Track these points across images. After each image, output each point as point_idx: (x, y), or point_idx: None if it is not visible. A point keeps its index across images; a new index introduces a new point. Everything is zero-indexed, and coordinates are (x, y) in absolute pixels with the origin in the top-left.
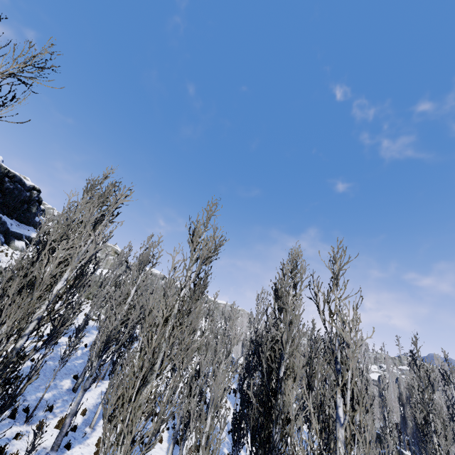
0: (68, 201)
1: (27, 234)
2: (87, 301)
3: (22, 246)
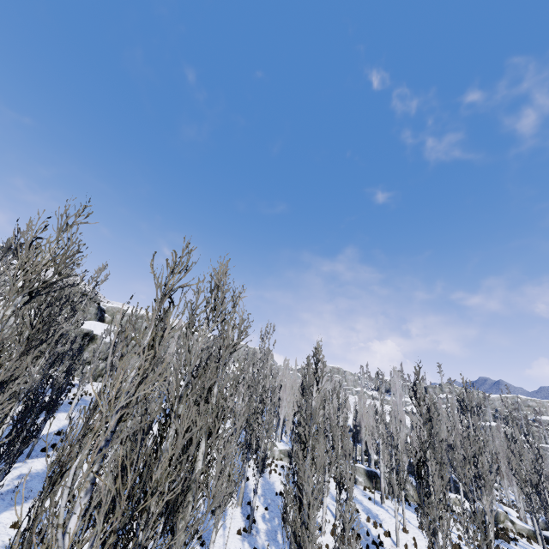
0: None
1: None
2: None
3: None
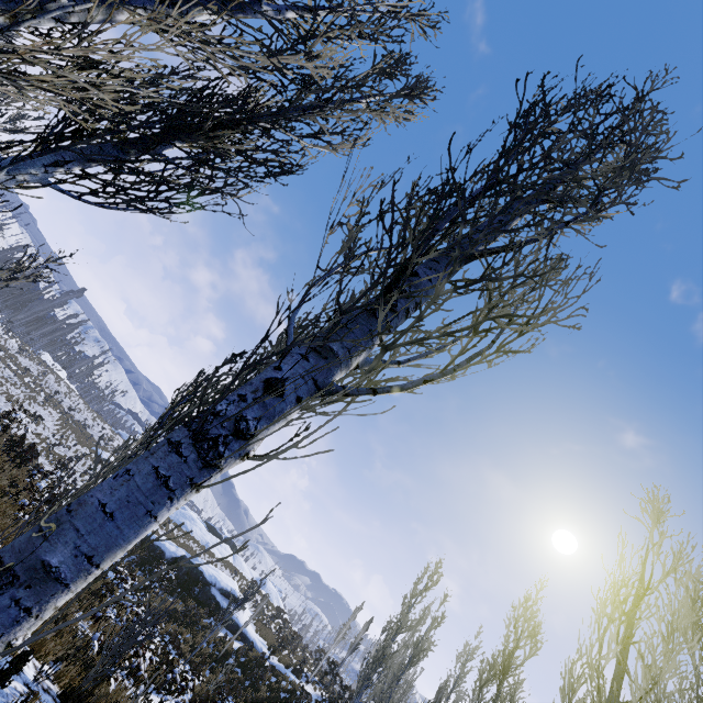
0: None
1: None
2: None
3: None
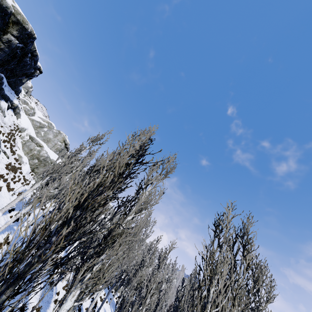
0: (126, 143)
1: (11, 98)
2: (31, 172)
3: (5, 107)
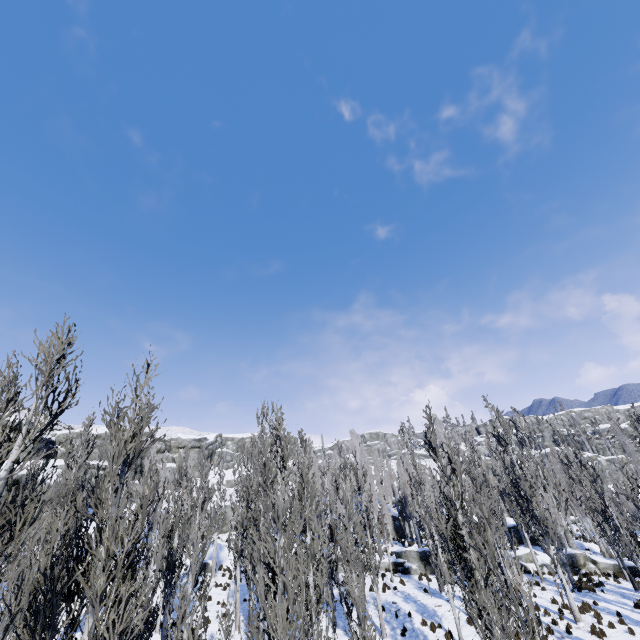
0: None
1: None
2: None
3: None
